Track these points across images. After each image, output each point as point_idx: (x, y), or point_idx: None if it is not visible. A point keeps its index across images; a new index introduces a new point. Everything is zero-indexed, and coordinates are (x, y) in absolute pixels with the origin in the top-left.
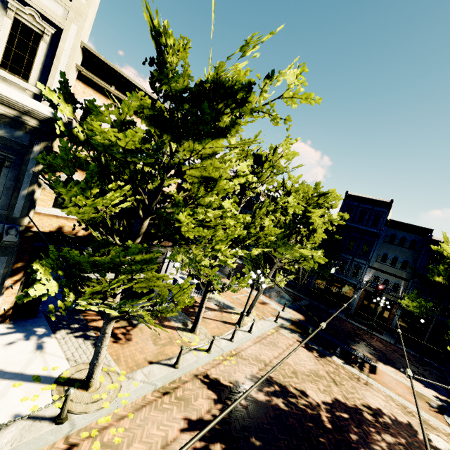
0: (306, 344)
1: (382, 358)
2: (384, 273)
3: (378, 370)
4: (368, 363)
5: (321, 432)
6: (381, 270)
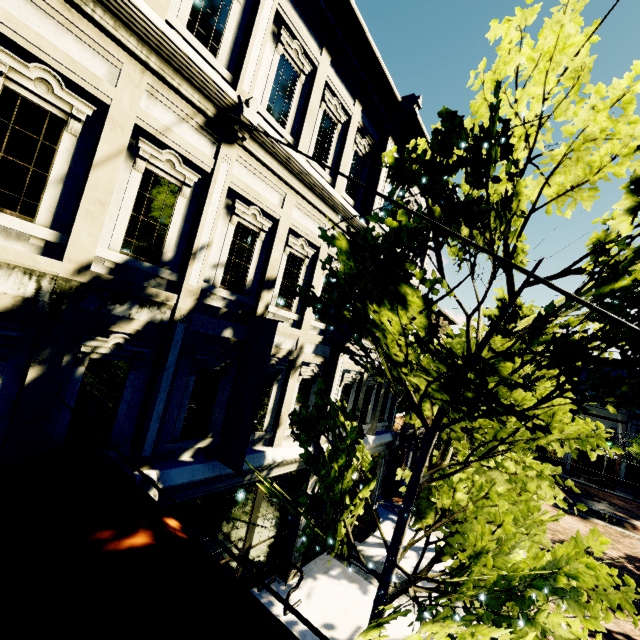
0: (562, 509)
1: (633, 515)
2: (596, 417)
3: (639, 528)
4: (625, 521)
5: (637, 577)
6: (591, 414)
